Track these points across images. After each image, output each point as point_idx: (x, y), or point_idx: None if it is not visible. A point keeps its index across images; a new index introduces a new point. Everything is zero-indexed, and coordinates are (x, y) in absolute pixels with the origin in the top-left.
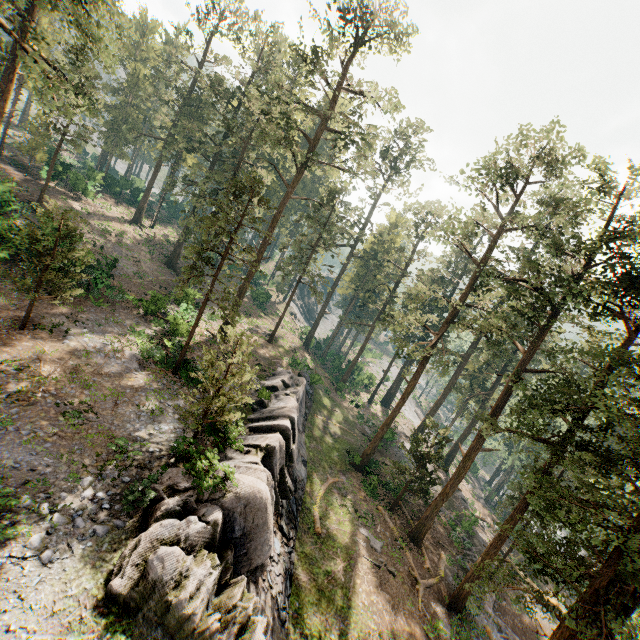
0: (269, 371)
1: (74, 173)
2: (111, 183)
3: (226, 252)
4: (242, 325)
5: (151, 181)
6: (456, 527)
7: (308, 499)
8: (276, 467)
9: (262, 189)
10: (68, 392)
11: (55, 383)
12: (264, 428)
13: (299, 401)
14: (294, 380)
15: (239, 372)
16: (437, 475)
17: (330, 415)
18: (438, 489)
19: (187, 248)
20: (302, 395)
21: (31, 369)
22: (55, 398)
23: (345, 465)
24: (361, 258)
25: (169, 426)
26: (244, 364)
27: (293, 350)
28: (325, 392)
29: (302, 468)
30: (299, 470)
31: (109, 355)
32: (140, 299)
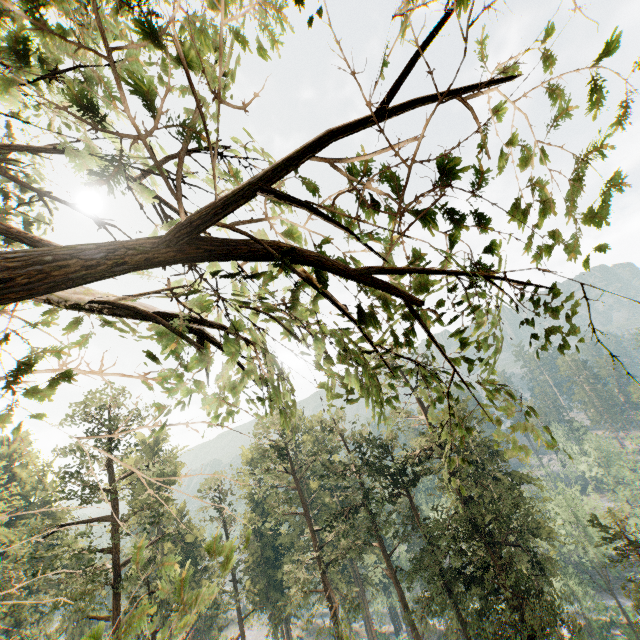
0: None
1: None
2: None
3: None
4: None
5: None
6: None
7: None
8: None
9: None
10: None
11: None
12: None
13: None
14: None
15: None
16: None
17: None
18: None
19: None
20: None
21: None
22: None
23: None
24: None
25: None
26: None
27: None
28: None
29: None
30: None
31: None
32: None
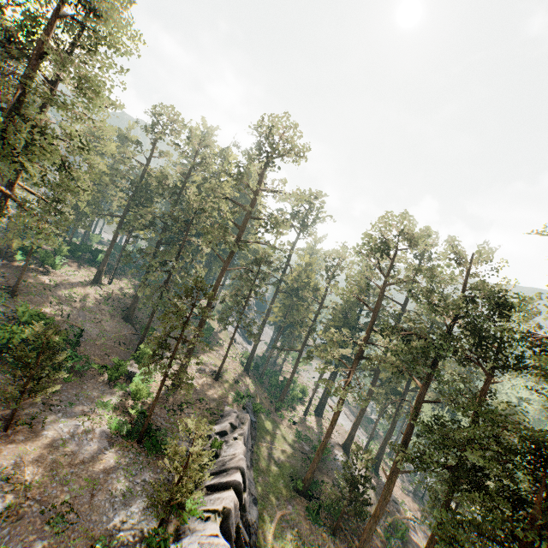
0: (218, 413)
1: (44, 252)
2: (74, 249)
3: (180, 338)
4: (191, 367)
5: (109, 249)
6: (391, 538)
7: (261, 541)
8: (232, 526)
9: (203, 258)
10: (50, 493)
11: (38, 486)
12: (219, 485)
13: (246, 439)
14: (240, 418)
15: (199, 458)
16: (368, 495)
17: (272, 439)
18: (372, 496)
19: (148, 337)
20: (248, 431)
21: (17, 476)
22: (40, 504)
23: (290, 492)
24: (285, 292)
25: (139, 507)
26: (203, 455)
27: (236, 381)
28: (266, 415)
29: (253, 508)
30: (251, 512)
31: (82, 438)
32: (104, 366)
